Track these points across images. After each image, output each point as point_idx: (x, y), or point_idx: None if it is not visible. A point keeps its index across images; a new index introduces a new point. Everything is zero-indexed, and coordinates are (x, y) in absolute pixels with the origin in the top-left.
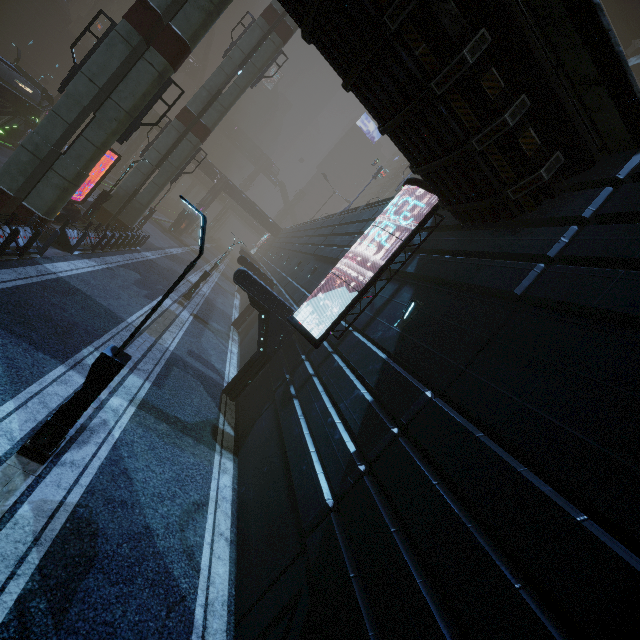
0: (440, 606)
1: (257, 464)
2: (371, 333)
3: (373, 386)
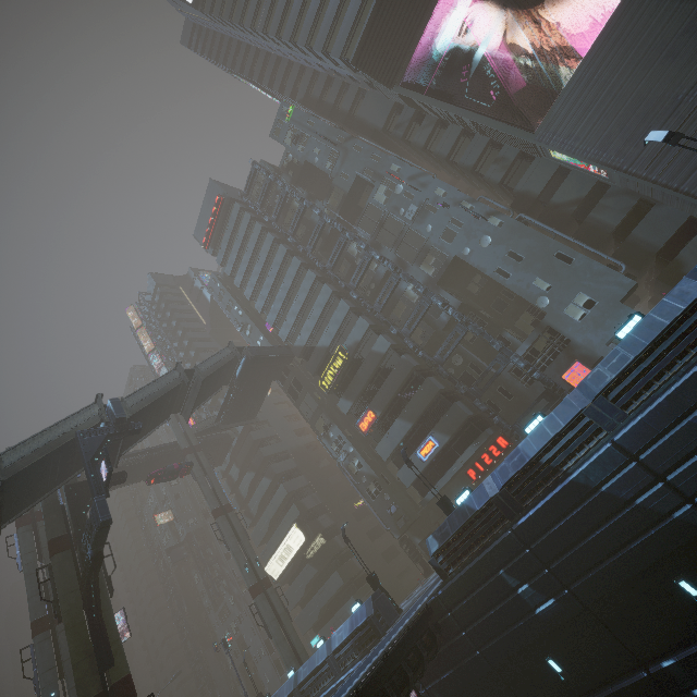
0: None
1: None
2: None
3: None
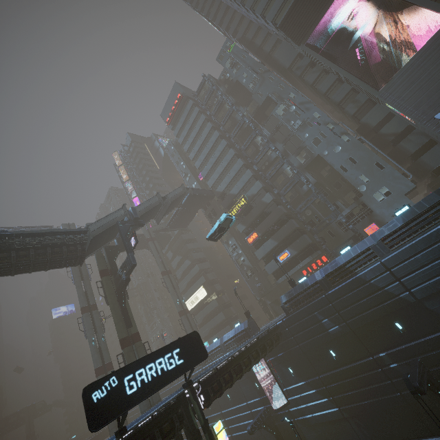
0: (352, 391)
1: (324, 438)
2: (291, 383)
3: (311, 388)
